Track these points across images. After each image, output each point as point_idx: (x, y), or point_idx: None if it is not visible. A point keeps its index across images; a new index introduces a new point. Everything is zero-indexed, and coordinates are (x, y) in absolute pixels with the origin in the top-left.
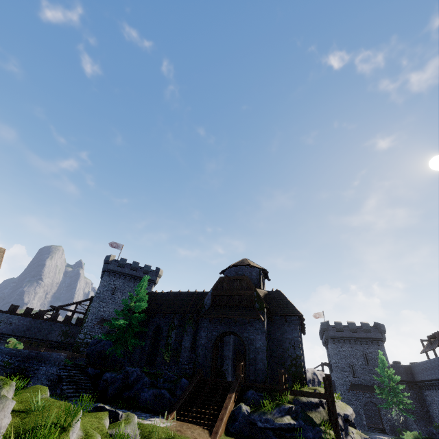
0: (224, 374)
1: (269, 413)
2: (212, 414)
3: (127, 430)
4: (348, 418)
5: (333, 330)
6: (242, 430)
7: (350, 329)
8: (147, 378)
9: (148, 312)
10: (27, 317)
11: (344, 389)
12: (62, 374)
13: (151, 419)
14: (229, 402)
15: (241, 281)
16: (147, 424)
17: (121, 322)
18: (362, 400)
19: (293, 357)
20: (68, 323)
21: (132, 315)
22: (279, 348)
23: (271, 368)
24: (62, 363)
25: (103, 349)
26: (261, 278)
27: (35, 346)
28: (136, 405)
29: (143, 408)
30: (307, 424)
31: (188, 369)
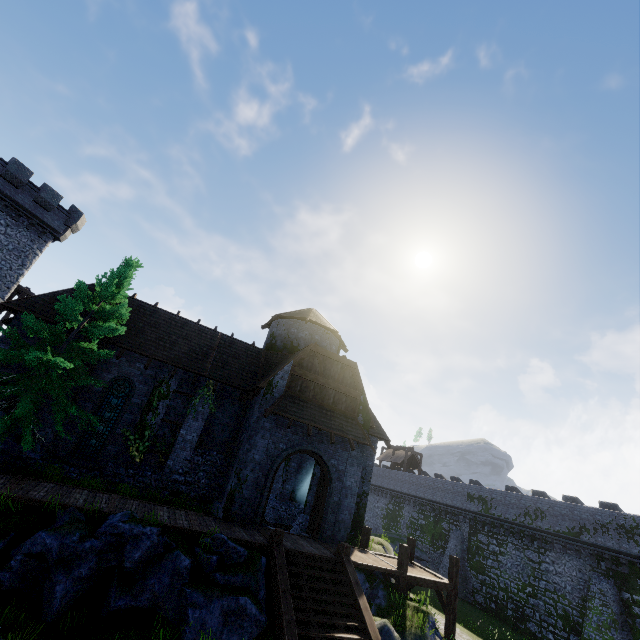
0: None
1: (427, 639)
2: None
3: None
4: None
5: None
6: None
7: None
8: (189, 559)
9: (105, 340)
10: None
11: None
12: None
13: None
14: (374, 624)
15: (346, 368)
16: None
17: (60, 365)
18: None
19: (358, 493)
20: None
21: (75, 343)
22: None
23: None
24: None
25: None
26: None
27: None
28: None
29: None
30: None
31: (183, 483)
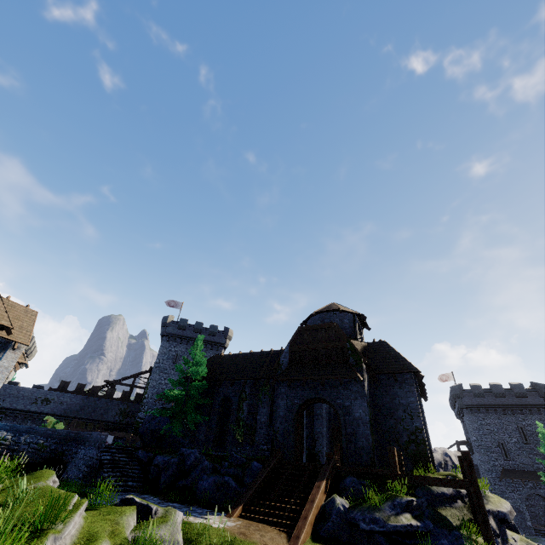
0: (318, 457)
1: (377, 510)
2: (295, 510)
3: (160, 532)
4: (505, 518)
5: (468, 397)
6: (337, 534)
7: (494, 394)
8: (207, 461)
9: (212, 380)
10: (79, 394)
11: (493, 476)
12: (103, 459)
13: (206, 516)
14: (317, 494)
15: (328, 330)
16: (197, 524)
17: (177, 393)
18: (522, 492)
19: (410, 431)
20: (127, 400)
21: (192, 384)
22: (389, 418)
23: (380, 446)
24: (103, 445)
25: (158, 427)
26: (357, 327)
27: (91, 428)
28: (192, 497)
29: (200, 501)
30: (439, 526)
31: (266, 450)
